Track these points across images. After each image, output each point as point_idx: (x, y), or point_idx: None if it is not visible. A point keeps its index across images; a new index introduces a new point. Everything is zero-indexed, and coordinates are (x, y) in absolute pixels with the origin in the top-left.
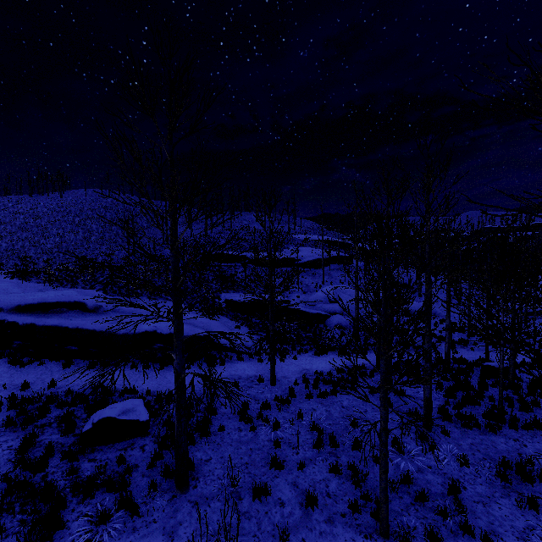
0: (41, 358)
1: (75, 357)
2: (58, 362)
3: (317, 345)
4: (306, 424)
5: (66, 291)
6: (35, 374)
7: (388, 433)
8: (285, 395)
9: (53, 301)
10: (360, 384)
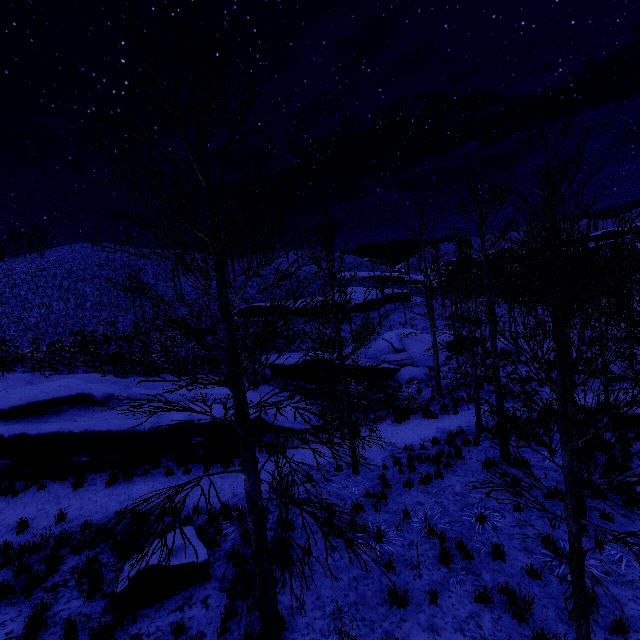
0: (40, 479)
1: (88, 471)
2: (64, 481)
3: (393, 410)
4: (417, 528)
5: (64, 381)
6: (34, 505)
7: (583, 556)
8: (377, 487)
9: (48, 399)
10: (466, 457)
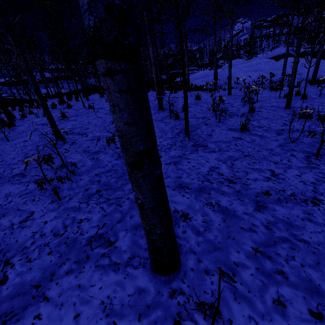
0: None
1: None
2: None
3: None
4: None
5: None
6: None
7: None
8: None
9: None
10: None
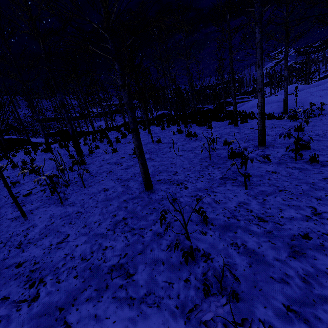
0: None
1: None
2: None
3: None
4: None
5: None
6: None
7: None
8: None
9: None
10: None
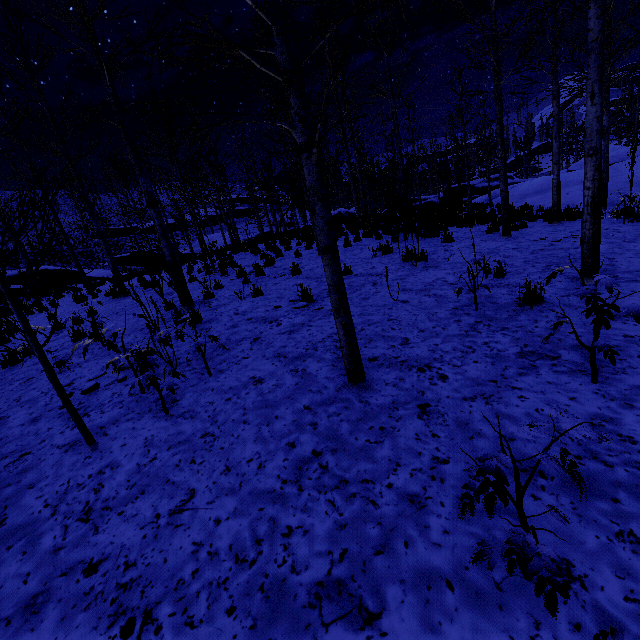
0: None
1: None
2: None
3: None
4: None
5: None
6: None
7: None
8: None
9: None
10: None
